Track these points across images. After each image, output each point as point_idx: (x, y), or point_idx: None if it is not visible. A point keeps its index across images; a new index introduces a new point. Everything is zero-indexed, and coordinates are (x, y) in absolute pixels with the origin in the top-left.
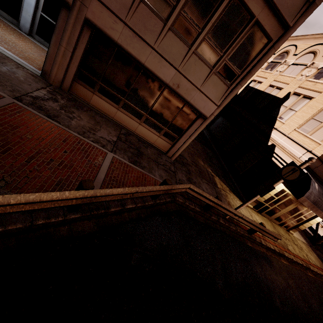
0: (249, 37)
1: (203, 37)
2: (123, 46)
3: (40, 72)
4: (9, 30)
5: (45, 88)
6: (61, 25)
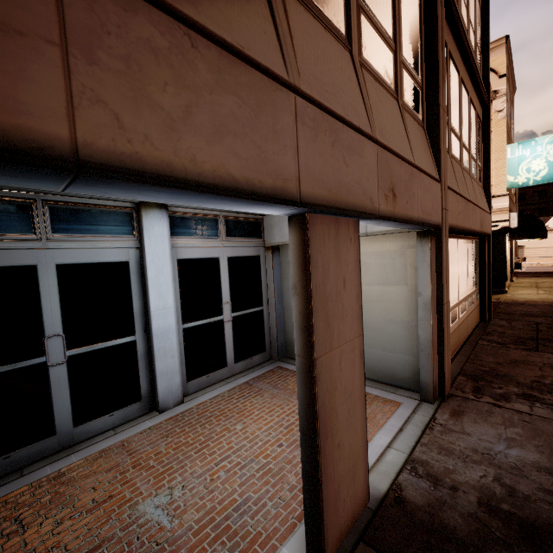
0: (477, 130)
1: (470, 155)
2: (464, 226)
3: (411, 403)
4: (198, 430)
5: (493, 404)
6: (433, 272)
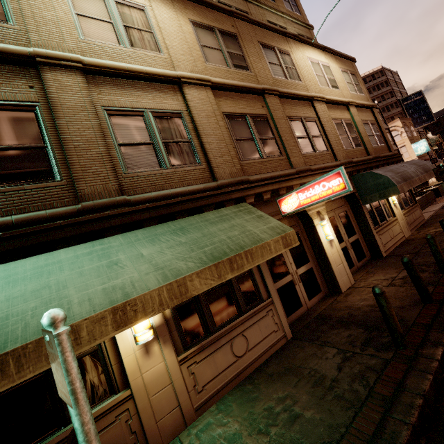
0: None
1: None
2: None
3: None
4: None
5: None
6: None
